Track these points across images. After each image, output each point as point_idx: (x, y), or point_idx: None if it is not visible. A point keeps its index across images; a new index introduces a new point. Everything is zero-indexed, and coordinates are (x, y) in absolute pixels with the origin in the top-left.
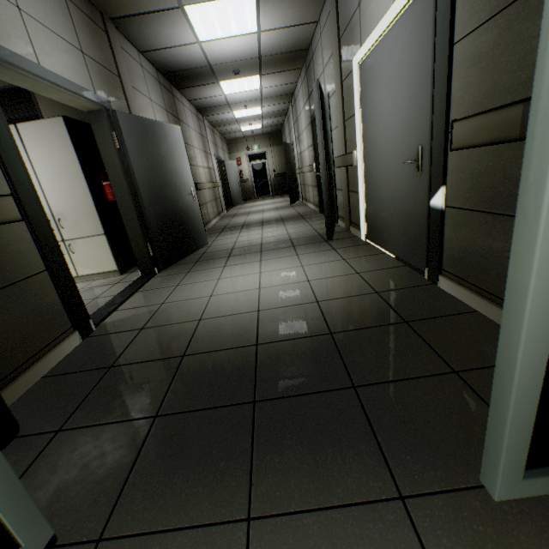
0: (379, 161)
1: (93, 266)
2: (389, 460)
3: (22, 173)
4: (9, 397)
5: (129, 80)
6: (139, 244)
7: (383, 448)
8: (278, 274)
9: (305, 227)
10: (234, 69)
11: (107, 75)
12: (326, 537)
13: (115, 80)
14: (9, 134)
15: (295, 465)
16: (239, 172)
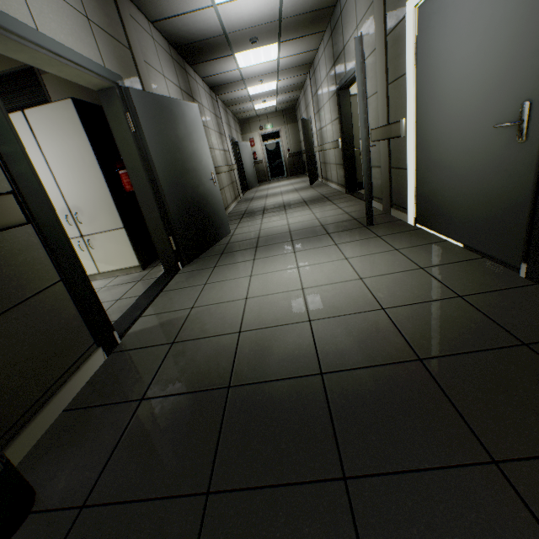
0: (444, 129)
1: (113, 262)
2: None
3: (24, 165)
4: (23, 444)
5: (140, 53)
6: (161, 237)
7: None
8: (320, 270)
9: (335, 210)
10: (251, 37)
11: (117, 46)
12: None
13: (125, 52)
14: (5, 116)
15: None
16: (253, 154)
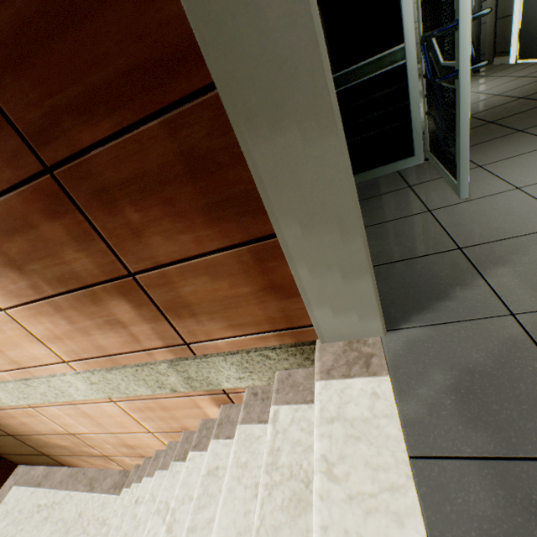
0: None
1: None
2: None
3: None
4: None
5: None
6: None
7: None
8: None
9: None
10: None
11: None
12: None
13: None
14: None
15: (532, 121)
16: None
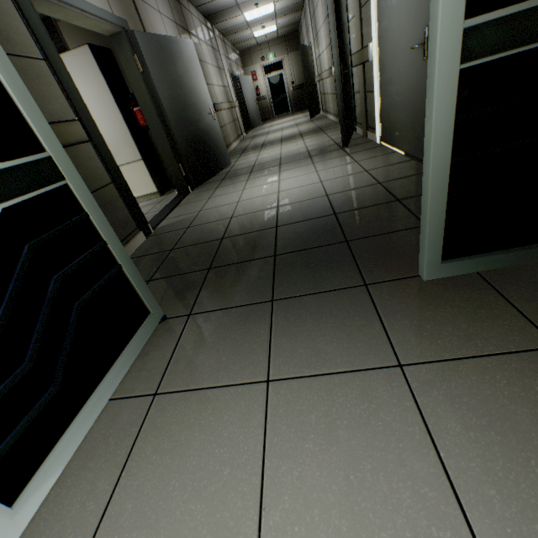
0: (392, 52)
1: (137, 190)
2: (362, 271)
3: (80, 101)
4: None
5: None
6: (172, 165)
7: (360, 267)
8: (295, 180)
9: (323, 139)
10: None
11: None
12: (317, 302)
13: None
14: (64, 66)
15: (301, 279)
16: (255, 89)
